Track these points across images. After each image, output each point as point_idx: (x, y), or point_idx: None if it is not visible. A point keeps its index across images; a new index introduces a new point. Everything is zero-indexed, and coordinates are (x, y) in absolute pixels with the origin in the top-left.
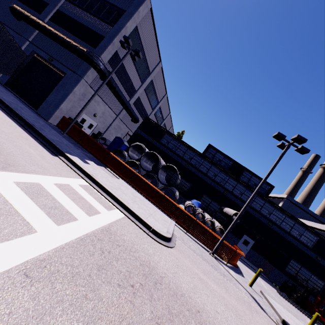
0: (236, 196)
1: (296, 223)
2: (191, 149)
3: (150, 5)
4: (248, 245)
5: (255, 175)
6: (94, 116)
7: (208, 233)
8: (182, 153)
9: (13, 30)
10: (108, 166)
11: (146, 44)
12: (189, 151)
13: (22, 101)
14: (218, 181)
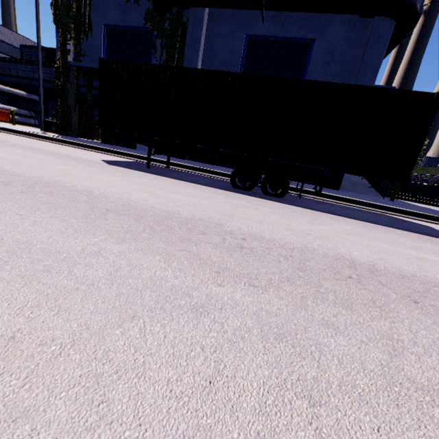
0: (37, 79)
1: None
2: None
3: None
4: None
5: None
6: None
7: None
8: None
9: None
10: None
11: None
12: None
13: None
14: (21, 75)
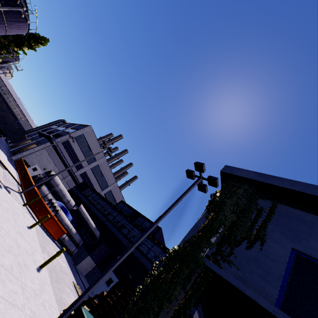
0: (112, 223)
1: (155, 244)
2: (98, 195)
3: (92, 128)
4: (110, 284)
5: (147, 219)
6: (44, 169)
7: (33, 189)
8: (91, 198)
9: (35, 139)
10: (18, 169)
11: (91, 144)
12: (97, 196)
13: (10, 153)
14: (105, 213)
